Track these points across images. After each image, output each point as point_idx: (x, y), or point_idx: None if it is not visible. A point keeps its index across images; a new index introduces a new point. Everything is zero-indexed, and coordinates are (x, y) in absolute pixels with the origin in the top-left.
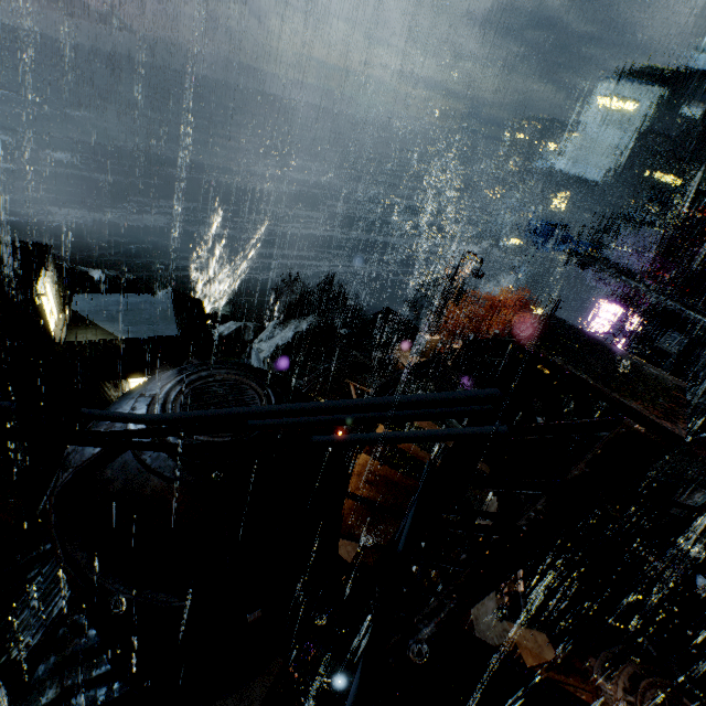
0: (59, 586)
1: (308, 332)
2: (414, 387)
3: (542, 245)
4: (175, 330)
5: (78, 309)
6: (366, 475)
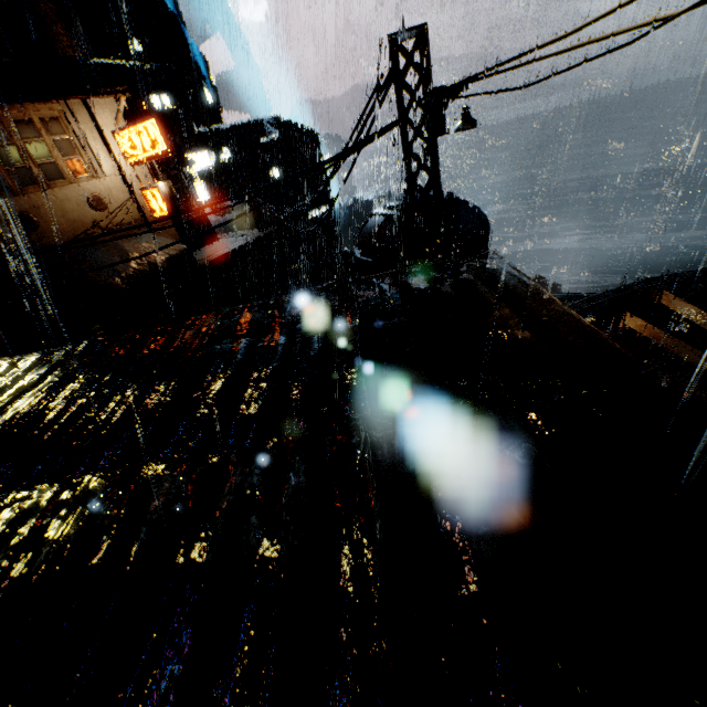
0: None
1: None
2: (700, 283)
3: None
4: None
5: None
6: None
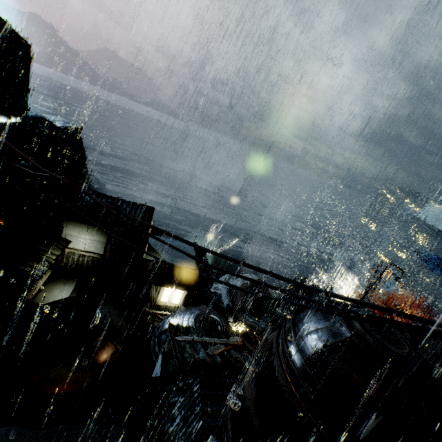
0: (193, 414)
1: (250, 285)
2: None
3: (433, 270)
4: (194, 266)
5: (150, 242)
6: None
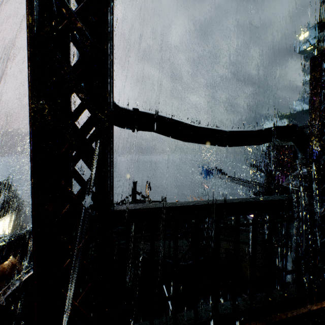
0: None
1: None
2: None
3: (205, 178)
4: None
5: None
6: (7, 264)
